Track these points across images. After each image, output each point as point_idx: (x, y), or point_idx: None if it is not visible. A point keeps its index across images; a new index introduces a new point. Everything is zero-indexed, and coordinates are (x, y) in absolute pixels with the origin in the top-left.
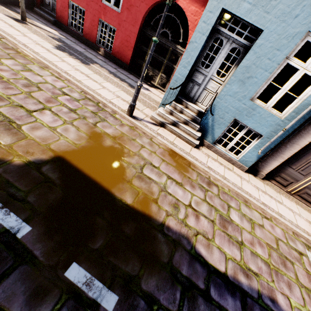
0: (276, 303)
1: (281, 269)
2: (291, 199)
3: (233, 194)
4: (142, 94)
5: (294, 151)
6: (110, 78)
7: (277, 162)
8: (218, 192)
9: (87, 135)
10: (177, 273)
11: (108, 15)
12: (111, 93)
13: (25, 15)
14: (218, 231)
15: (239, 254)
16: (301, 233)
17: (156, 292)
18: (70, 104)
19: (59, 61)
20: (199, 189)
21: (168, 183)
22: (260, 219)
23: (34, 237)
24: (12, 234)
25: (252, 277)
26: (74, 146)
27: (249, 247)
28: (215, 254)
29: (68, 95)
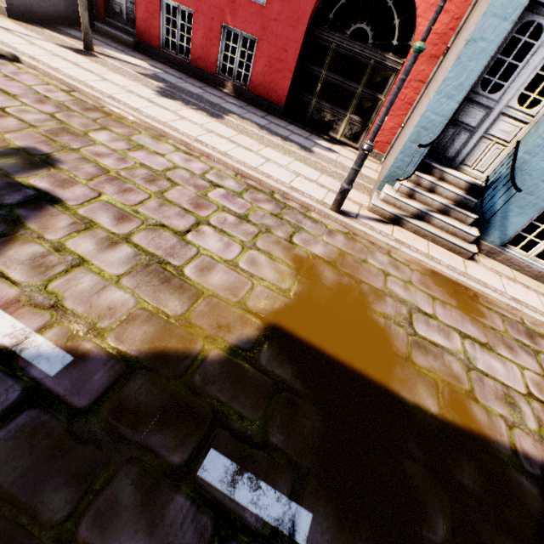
0: None
1: None
2: None
3: None
4: (328, 160)
5: None
6: (266, 139)
7: None
8: None
9: (291, 268)
10: None
11: (240, 14)
12: (283, 169)
13: (91, 39)
14: None
15: None
16: None
17: None
18: (232, 205)
19: (177, 120)
20: (523, 352)
21: (469, 348)
22: None
23: (326, 537)
24: (287, 538)
25: None
26: (284, 297)
27: None
28: None
29: (220, 186)
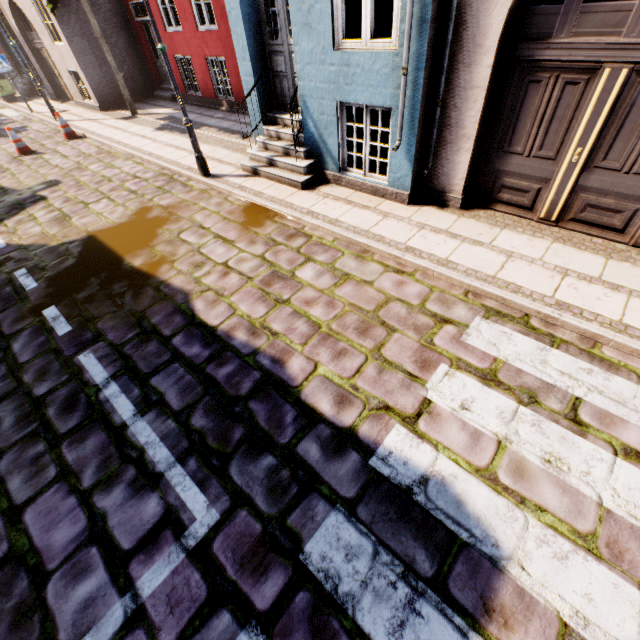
0: (280, 365)
1: (344, 335)
2: (543, 234)
3: (340, 244)
4: None
5: (477, 108)
6: (213, 138)
7: (464, 152)
8: (302, 245)
9: (134, 212)
10: (145, 320)
11: (210, 45)
12: None
13: (134, 107)
14: (250, 288)
15: (264, 313)
16: (482, 287)
17: (109, 330)
18: (134, 187)
19: (149, 144)
20: (262, 245)
21: (210, 243)
22: (375, 274)
23: (36, 290)
24: (24, 288)
25: (263, 336)
26: (112, 225)
27: (295, 306)
28: (218, 310)
29: (139, 178)
